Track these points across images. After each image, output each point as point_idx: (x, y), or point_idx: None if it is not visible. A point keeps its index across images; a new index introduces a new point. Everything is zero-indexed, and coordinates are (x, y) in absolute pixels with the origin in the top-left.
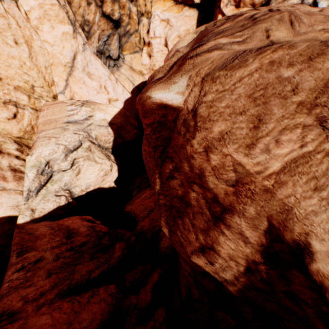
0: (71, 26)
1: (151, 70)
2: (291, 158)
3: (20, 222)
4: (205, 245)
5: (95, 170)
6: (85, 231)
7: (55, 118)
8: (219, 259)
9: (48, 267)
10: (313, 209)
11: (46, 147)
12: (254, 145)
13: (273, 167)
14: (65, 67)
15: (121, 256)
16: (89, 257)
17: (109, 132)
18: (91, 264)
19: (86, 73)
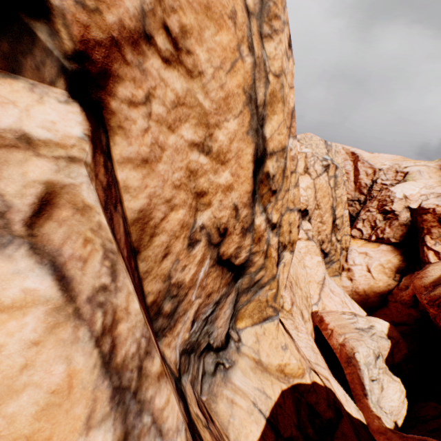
0: (320, 257)
1: (353, 291)
2: None
3: (388, 426)
4: None
5: (396, 389)
6: None
7: (342, 323)
8: None
9: None
10: None
11: (362, 347)
12: None
13: None
14: (317, 284)
15: None
16: None
17: (388, 345)
18: None
19: (329, 290)
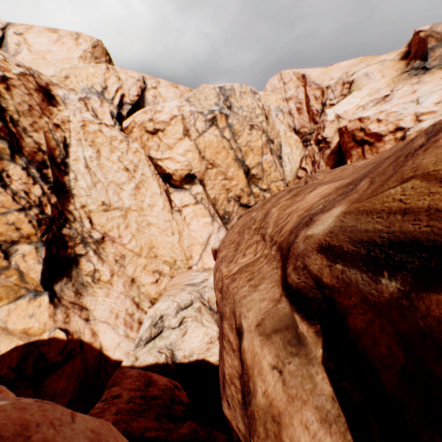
0: (210, 218)
1: None
2: (246, 263)
3: (124, 364)
4: (223, 374)
5: (200, 333)
6: (162, 384)
7: (180, 281)
8: (226, 386)
9: (120, 405)
10: (244, 294)
11: (164, 302)
12: (233, 260)
13: (233, 271)
14: (201, 245)
15: (186, 435)
16: (154, 415)
17: None
18: (152, 422)
19: None
